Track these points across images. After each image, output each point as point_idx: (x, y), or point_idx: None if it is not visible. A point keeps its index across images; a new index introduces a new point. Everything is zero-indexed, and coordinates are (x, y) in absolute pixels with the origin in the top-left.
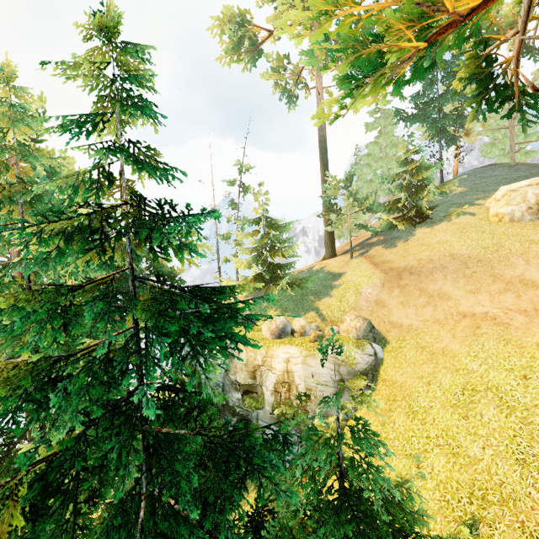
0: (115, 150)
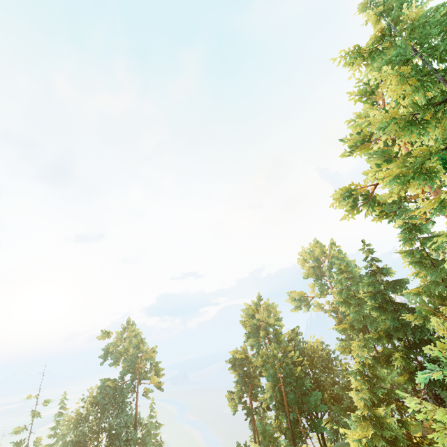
0: (372, 260)
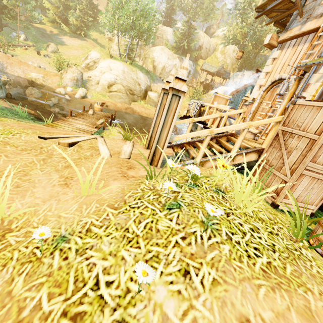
0: None
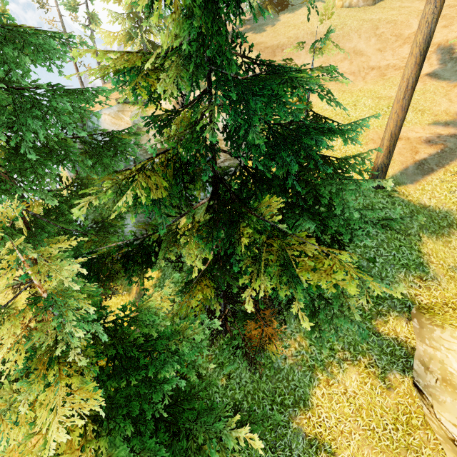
0: None
